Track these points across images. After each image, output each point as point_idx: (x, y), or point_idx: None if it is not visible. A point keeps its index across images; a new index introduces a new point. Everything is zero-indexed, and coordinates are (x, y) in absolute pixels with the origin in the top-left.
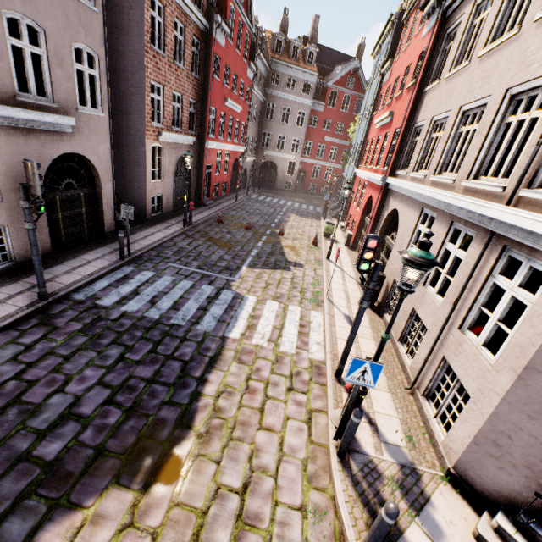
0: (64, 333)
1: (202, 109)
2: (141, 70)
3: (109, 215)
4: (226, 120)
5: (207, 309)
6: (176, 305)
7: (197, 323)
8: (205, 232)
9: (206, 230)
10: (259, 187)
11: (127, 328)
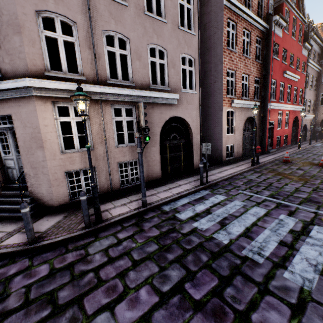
0: (145, 236)
1: (264, 82)
2: (220, 64)
3: (197, 157)
4: (285, 88)
5: (294, 248)
6: (248, 232)
7: (282, 267)
8: (272, 169)
9: (273, 168)
10: (321, 138)
11: (193, 246)
